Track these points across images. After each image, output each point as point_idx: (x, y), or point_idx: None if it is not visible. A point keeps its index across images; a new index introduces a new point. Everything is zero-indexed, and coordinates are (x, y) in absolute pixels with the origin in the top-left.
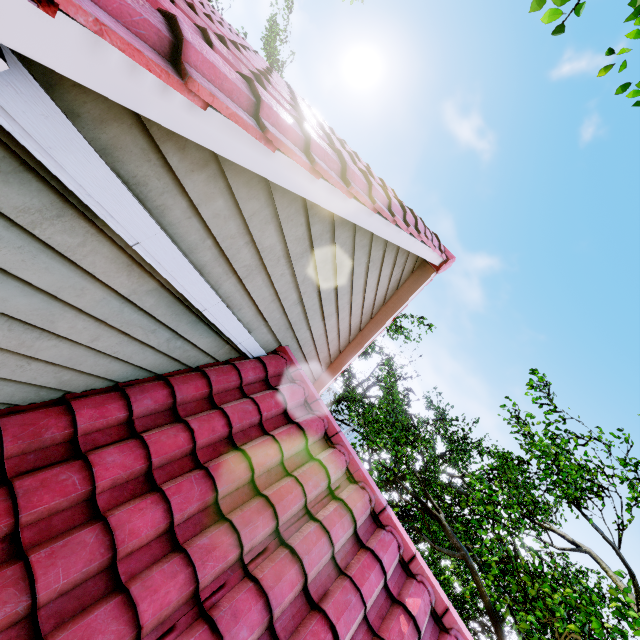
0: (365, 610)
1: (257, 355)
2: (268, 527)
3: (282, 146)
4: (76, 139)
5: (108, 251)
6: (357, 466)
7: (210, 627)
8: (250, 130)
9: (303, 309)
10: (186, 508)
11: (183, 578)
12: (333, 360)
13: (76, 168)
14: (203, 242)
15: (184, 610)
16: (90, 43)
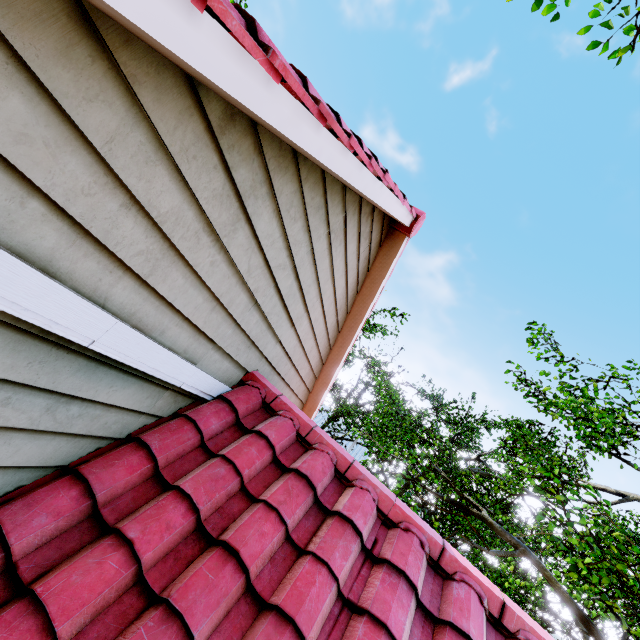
0: None
1: (218, 393)
2: None
3: None
4: None
5: None
6: (390, 501)
7: None
8: None
9: (262, 315)
10: None
11: None
12: (317, 375)
13: None
14: (21, 205)
15: None
16: None
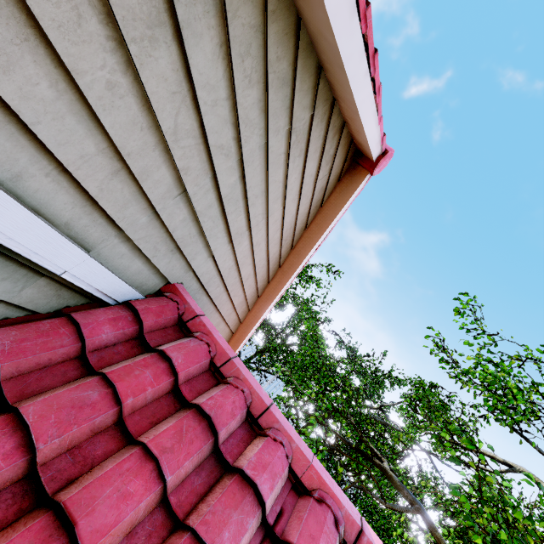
0: None
1: (124, 298)
2: None
3: None
4: None
5: None
6: (306, 461)
7: None
8: None
9: (192, 213)
10: None
11: None
12: (251, 307)
13: None
14: None
15: None
16: None
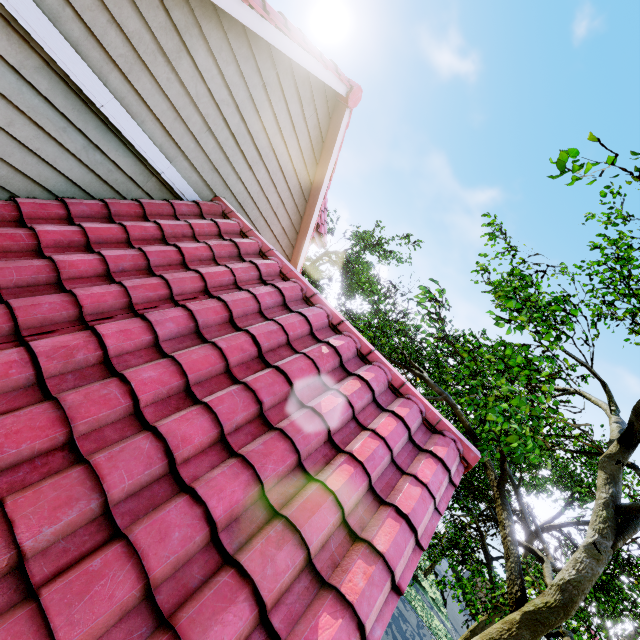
0: (288, 339)
1: (191, 199)
2: (197, 285)
3: None
4: None
5: None
6: (290, 269)
7: (141, 319)
8: None
9: (218, 144)
10: (120, 263)
11: (117, 293)
12: (294, 243)
13: None
14: (63, 10)
15: (121, 312)
16: None
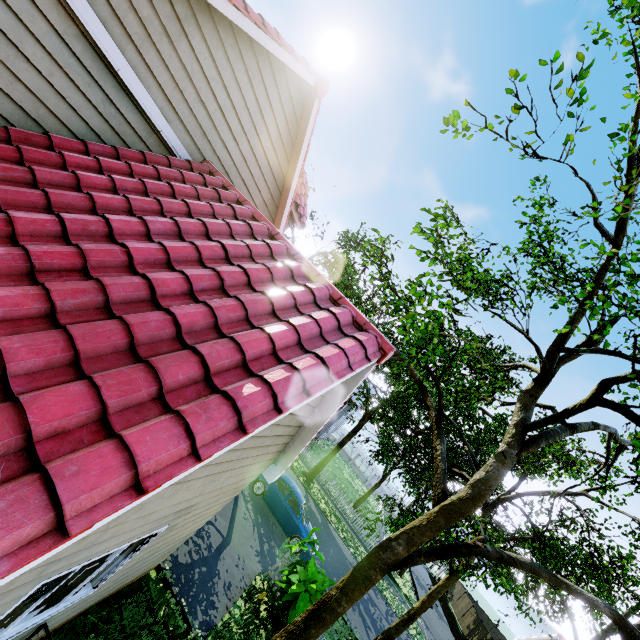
0: (251, 254)
1: (184, 158)
2: (182, 209)
3: None
4: None
5: None
6: (260, 215)
7: (138, 218)
8: None
9: (208, 114)
10: (124, 184)
11: (121, 200)
12: (274, 217)
13: None
14: None
15: (123, 214)
16: None
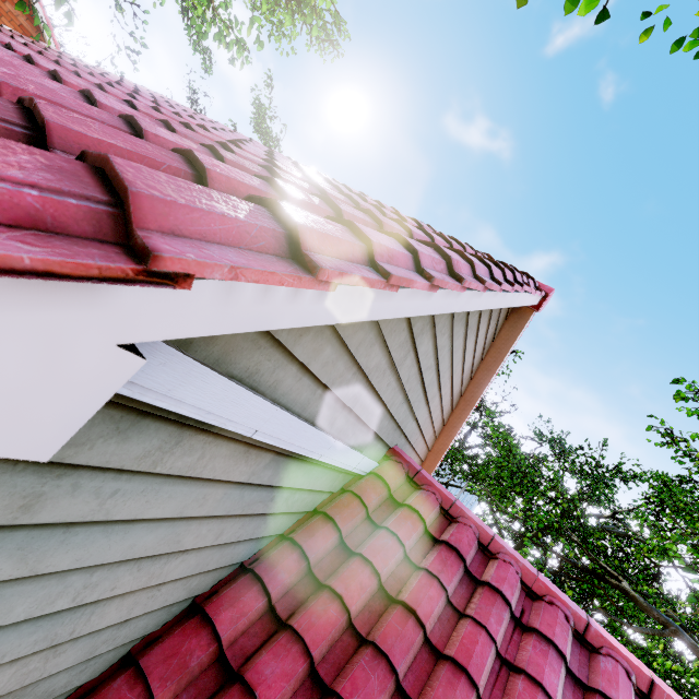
0: None
1: (370, 470)
2: None
3: (404, 281)
4: (193, 368)
5: (225, 449)
6: (532, 575)
7: None
8: (375, 284)
9: (408, 404)
10: None
11: None
12: (438, 435)
13: (195, 395)
14: (314, 394)
15: None
16: (224, 292)
